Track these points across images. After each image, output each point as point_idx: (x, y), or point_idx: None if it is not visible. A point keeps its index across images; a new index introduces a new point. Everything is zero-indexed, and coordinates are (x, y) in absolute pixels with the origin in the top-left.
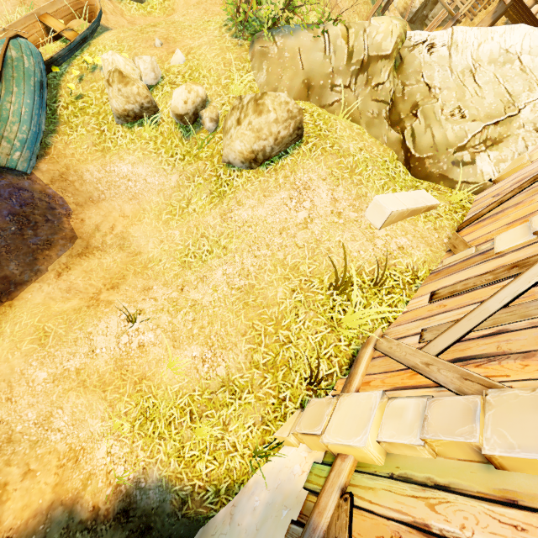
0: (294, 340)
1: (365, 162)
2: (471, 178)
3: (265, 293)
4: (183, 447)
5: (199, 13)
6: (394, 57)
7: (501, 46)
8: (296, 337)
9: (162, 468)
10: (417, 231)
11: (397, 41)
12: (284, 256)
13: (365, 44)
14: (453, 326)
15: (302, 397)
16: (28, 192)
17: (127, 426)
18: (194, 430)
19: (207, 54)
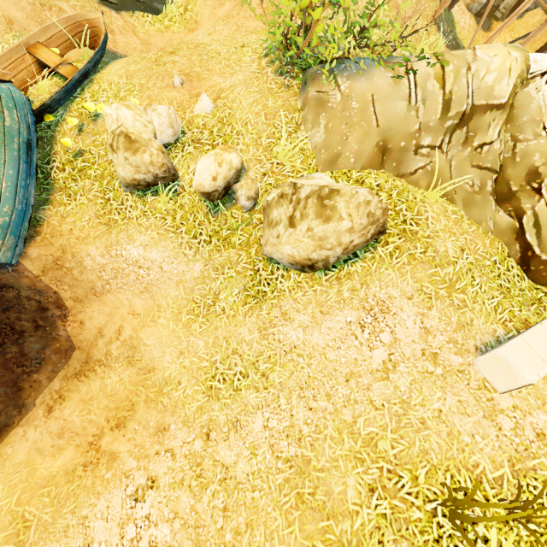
0: None
1: (470, 272)
2: None
3: (327, 483)
4: None
5: (229, 31)
6: (509, 105)
7: None
8: None
9: None
10: None
11: (516, 82)
12: (353, 418)
13: (469, 88)
14: None
15: None
16: (13, 290)
17: None
18: None
19: (242, 99)
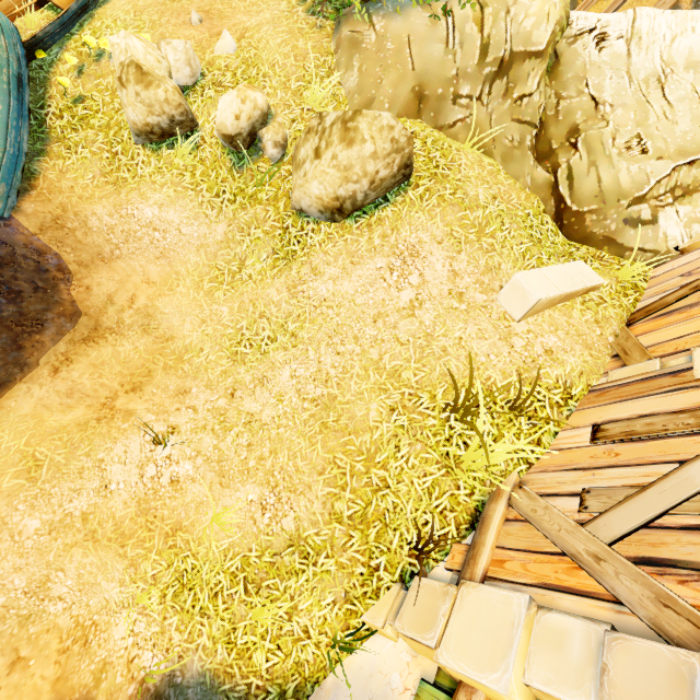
0: (393, 484)
1: (500, 218)
2: (649, 244)
3: (351, 411)
4: (235, 629)
5: None
6: (549, 55)
7: None
8: (396, 480)
9: (206, 658)
10: (571, 325)
11: (554, 30)
12: (379, 356)
13: (507, 32)
14: (635, 497)
15: (402, 566)
16: (6, 246)
17: (155, 604)
18: (250, 606)
19: (269, 39)
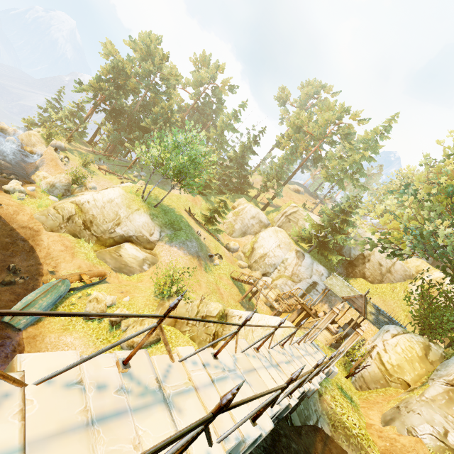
0: None
1: None
2: None
3: None
4: None
5: (150, 285)
6: (218, 317)
7: (266, 323)
8: None
9: None
10: None
11: (219, 312)
12: None
13: (205, 310)
14: None
15: None
16: (11, 339)
17: None
18: None
19: (140, 300)
